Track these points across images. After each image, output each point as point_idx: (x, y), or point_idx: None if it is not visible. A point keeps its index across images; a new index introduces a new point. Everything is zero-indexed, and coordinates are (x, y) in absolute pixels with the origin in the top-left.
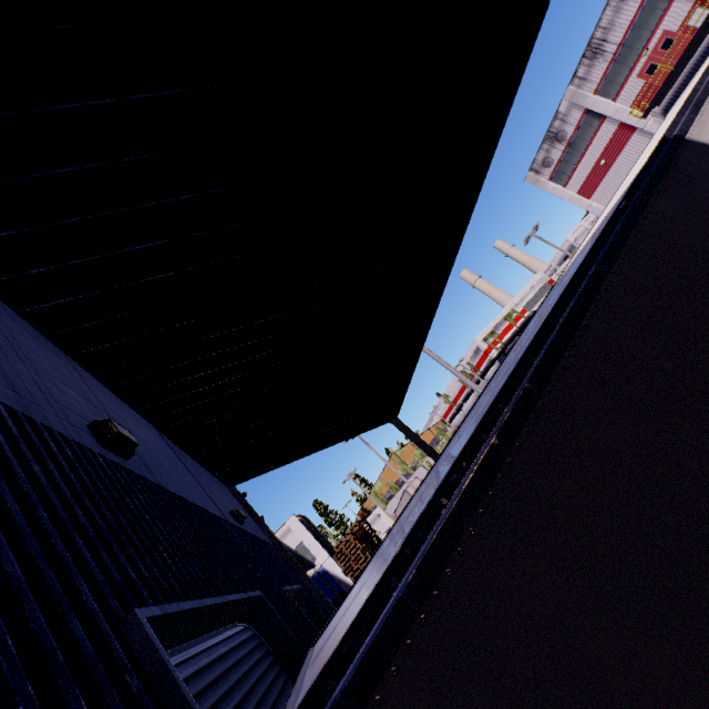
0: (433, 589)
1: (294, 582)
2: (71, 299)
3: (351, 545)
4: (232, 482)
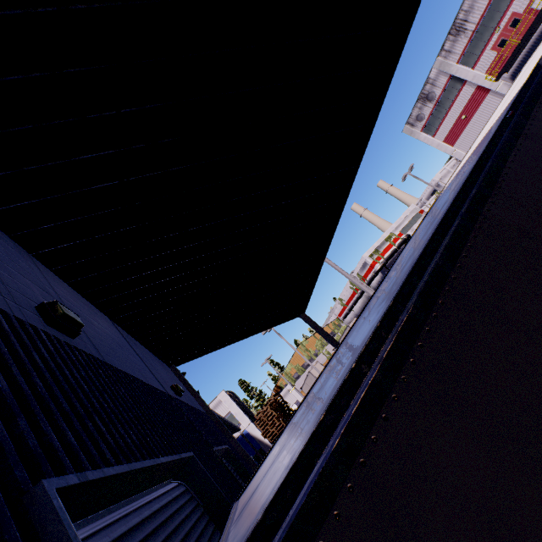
0: (359, 457)
1: (222, 443)
2: (29, 203)
3: (268, 413)
4: (173, 364)
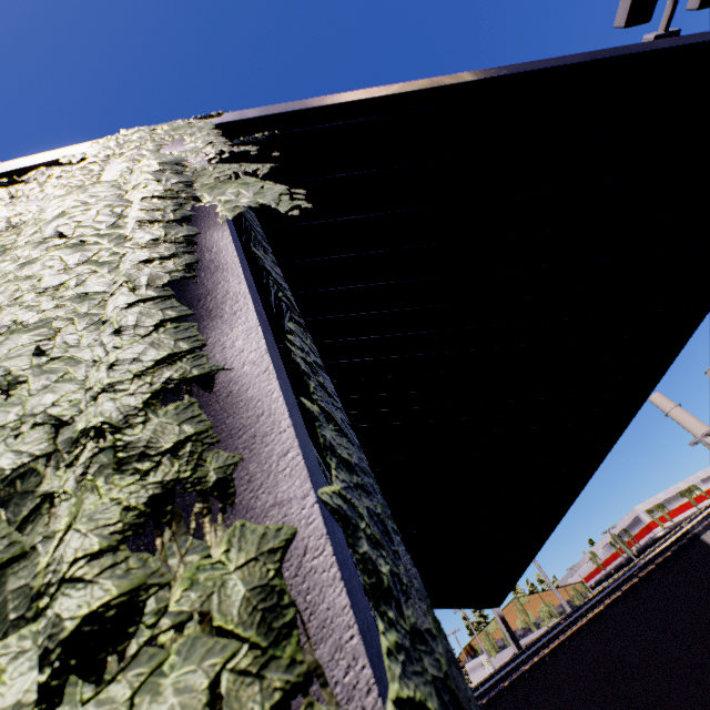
0: None
1: None
2: None
3: None
4: None
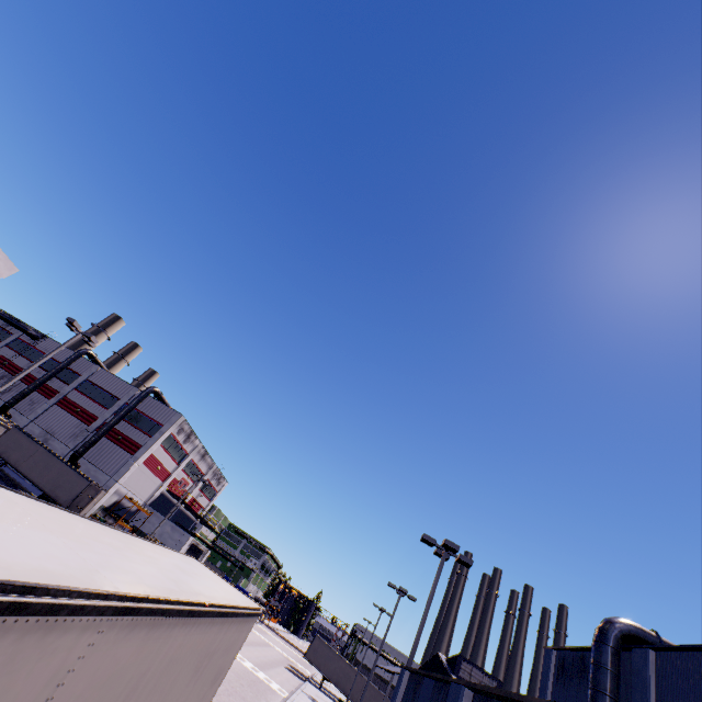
0: None
1: None
2: None
3: None
4: None
